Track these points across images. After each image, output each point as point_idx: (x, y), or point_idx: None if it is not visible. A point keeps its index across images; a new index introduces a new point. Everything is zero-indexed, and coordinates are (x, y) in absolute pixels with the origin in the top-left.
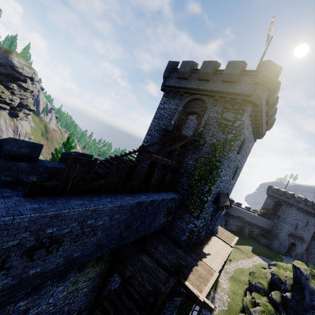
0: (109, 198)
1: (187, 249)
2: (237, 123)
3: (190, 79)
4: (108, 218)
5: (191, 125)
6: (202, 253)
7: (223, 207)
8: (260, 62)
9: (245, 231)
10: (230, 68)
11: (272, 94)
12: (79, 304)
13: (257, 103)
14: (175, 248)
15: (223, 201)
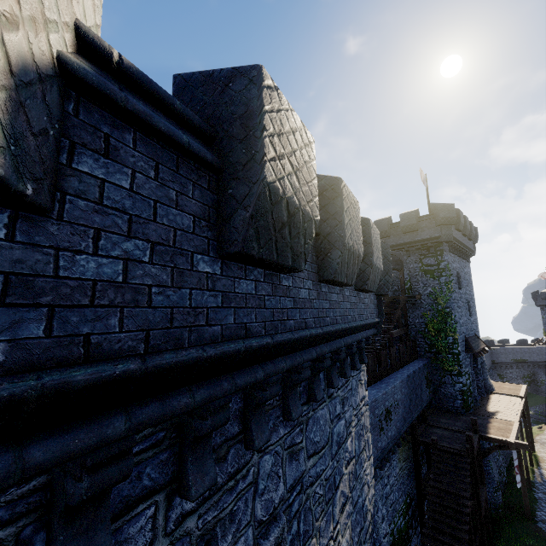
0: (390, 379)
1: (469, 414)
2: (442, 264)
3: None
4: (400, 393)
5: None
6: (488, 413)
7: (480, 352)
8: (430, 205)
9: (542, 379)
10: (405, 220)
11: (458, 223)
12: (407, 488)
13: (449, 240)
14: (457, 417)
15: (475, 345)
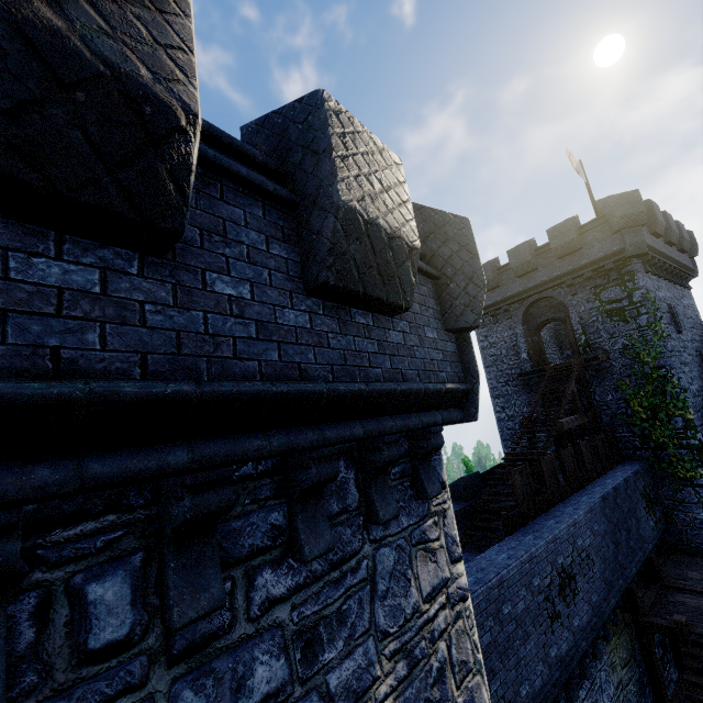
0: (566, 507)
1: None
2: (637, 295)
3: (504, 285)
4: (590, 533)
5: (545, 337)
6: None
7: None
8: (596, 203)
9: None
10: (557, 237)
11: (653, 222)
12: None
13: (642, 252)
14: None
15: None
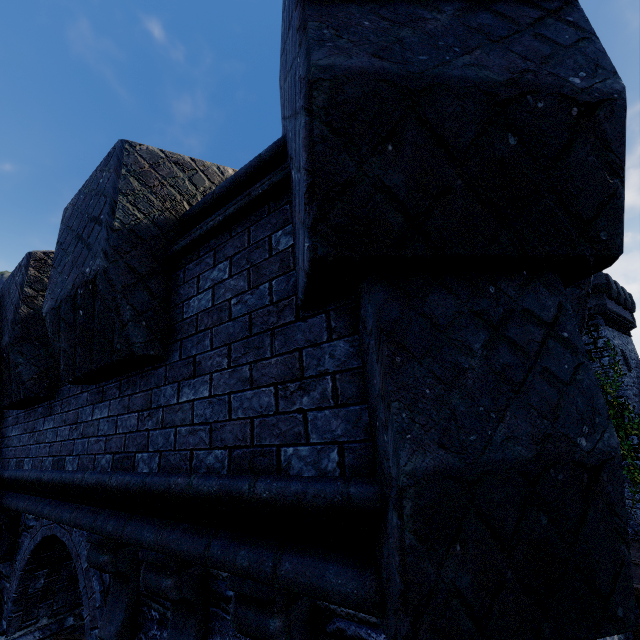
0: None
1: None
2: (600, 342)
3: None
4: None
5: None
6: None
7: None
8: None
9: None
10: None
11: (609, 290)
12: None
13: (604, 312)
14: None
15: None
